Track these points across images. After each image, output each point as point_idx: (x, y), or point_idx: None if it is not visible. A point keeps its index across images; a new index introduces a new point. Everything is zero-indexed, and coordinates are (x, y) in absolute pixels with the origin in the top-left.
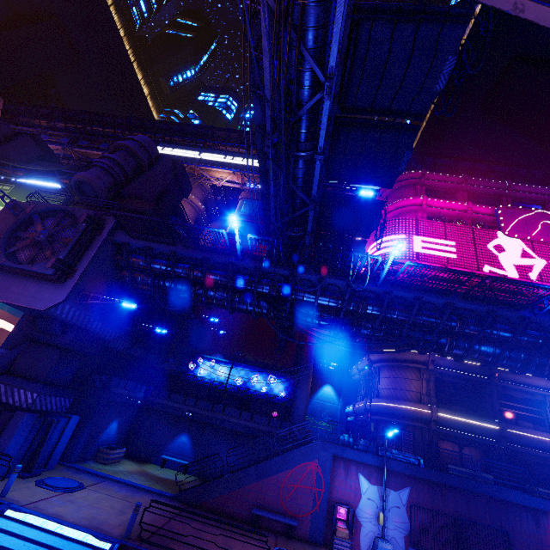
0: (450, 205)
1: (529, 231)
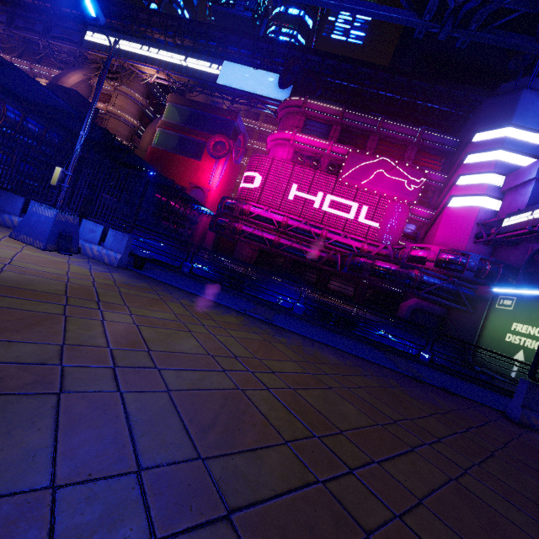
0: (314, 143)
1: (362, 179)
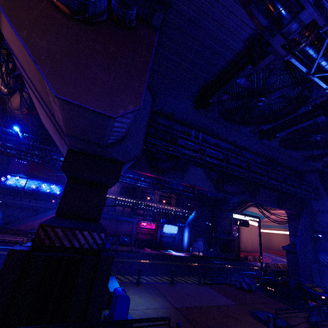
0: None
1: None
